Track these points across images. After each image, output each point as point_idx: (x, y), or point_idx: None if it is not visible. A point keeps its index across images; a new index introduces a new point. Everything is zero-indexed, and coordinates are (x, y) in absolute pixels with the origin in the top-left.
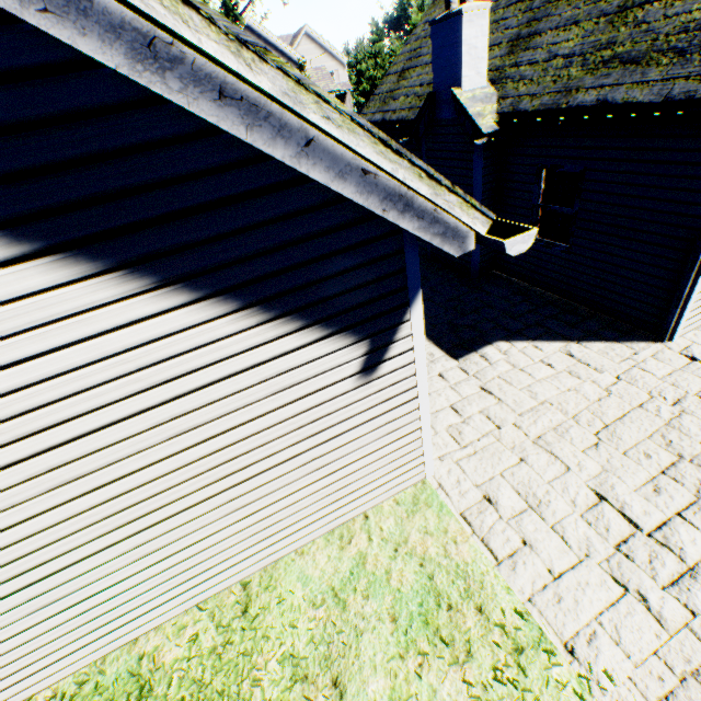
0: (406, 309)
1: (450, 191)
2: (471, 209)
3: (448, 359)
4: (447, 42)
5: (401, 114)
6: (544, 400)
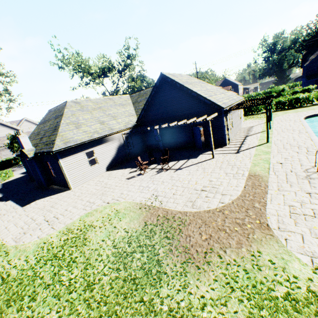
0: None
1: None
2: None
3: (21, 207)
4: (20, 141)
5: None
6: (36, 207)
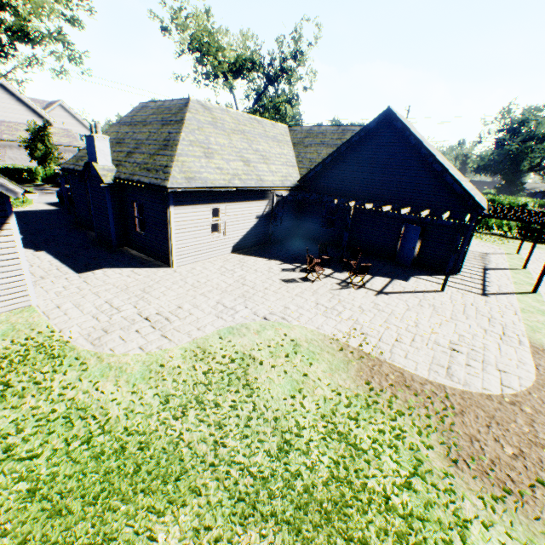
0: (8, 219)
1: (5, 179)
2: (15, 185)
3: (75, 274)
4: (92, 145)
5: (83, 168)
6: (110, 283)
